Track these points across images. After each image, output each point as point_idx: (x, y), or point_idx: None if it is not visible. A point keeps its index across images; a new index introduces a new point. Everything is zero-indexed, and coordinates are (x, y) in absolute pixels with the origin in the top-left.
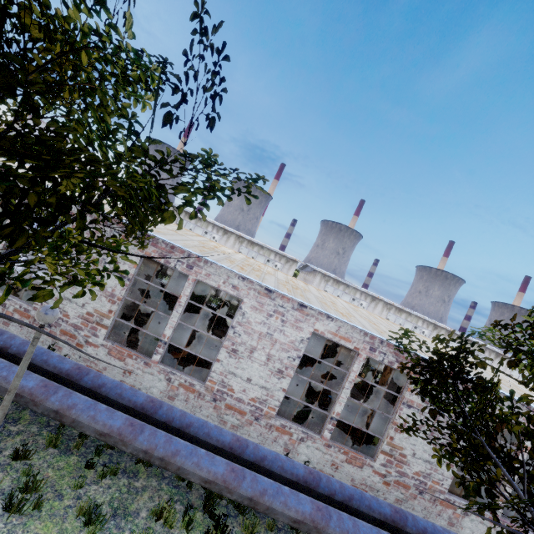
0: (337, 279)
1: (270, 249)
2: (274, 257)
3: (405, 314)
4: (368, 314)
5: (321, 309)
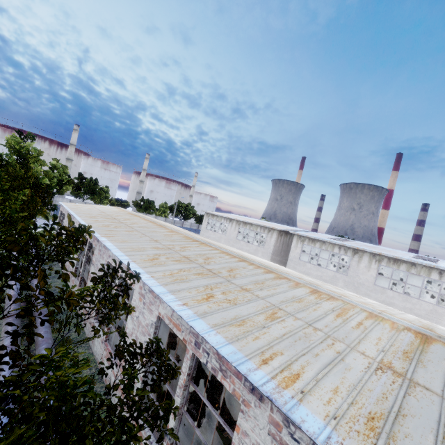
0: (309, 237)
1: (257, 225)
2: (260, 230)
3: (406, 265)
4: (166, 234)
5: (84, 223)
